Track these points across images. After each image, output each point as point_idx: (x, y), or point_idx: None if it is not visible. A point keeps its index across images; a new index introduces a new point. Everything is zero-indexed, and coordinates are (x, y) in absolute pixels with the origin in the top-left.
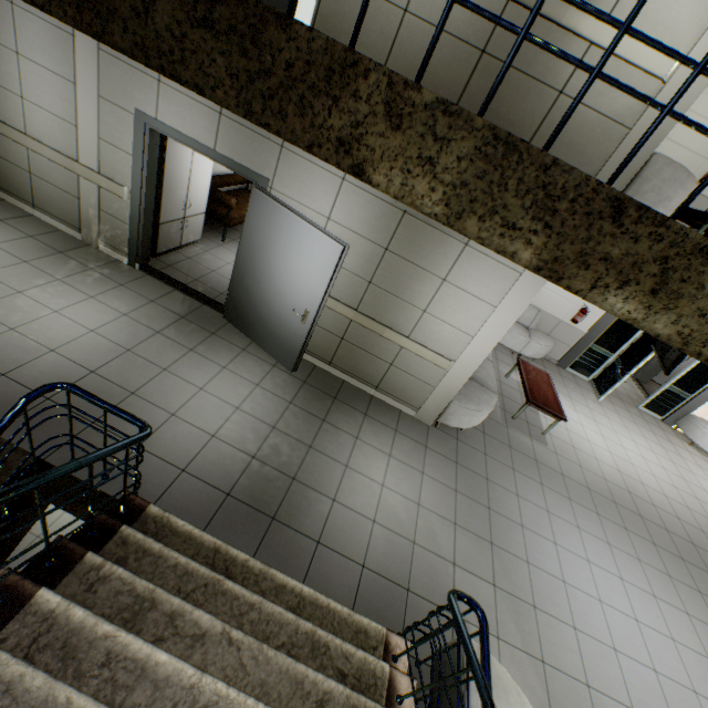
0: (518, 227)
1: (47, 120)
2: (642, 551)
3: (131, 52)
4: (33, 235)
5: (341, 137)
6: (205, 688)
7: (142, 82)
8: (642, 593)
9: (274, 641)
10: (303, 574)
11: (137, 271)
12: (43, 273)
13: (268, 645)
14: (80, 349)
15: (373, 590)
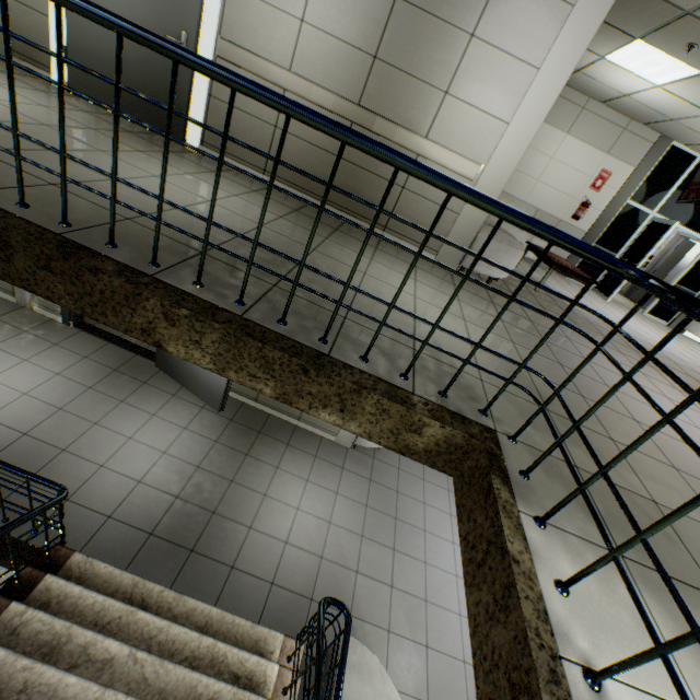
0: (258, 376)
1: None
2: None
3: (2, 277)
4: None
5: (143, 328)
6: (107, 699)
7: None
8: None
9: (179, 656)
10: (216, 597)
11: (72, 328)
12: None
13: (169, 660)
14: (13, 413)
15: (279, 603)
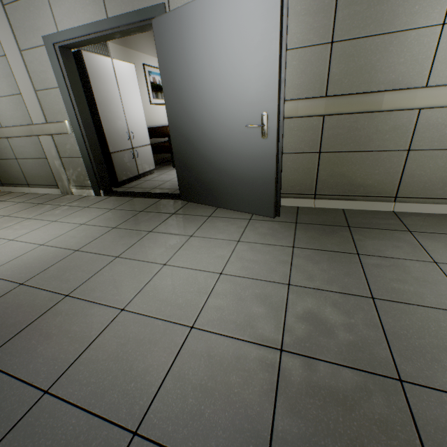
0: None
1: (6, 105)
2: None
3: None
4: (23, 201)
5: None
6: None
7: (36, 6)
8: None
9: None
10: None
11: (102, 197)
12: (17, 218)
13: None
14: (18, 264)
15: None
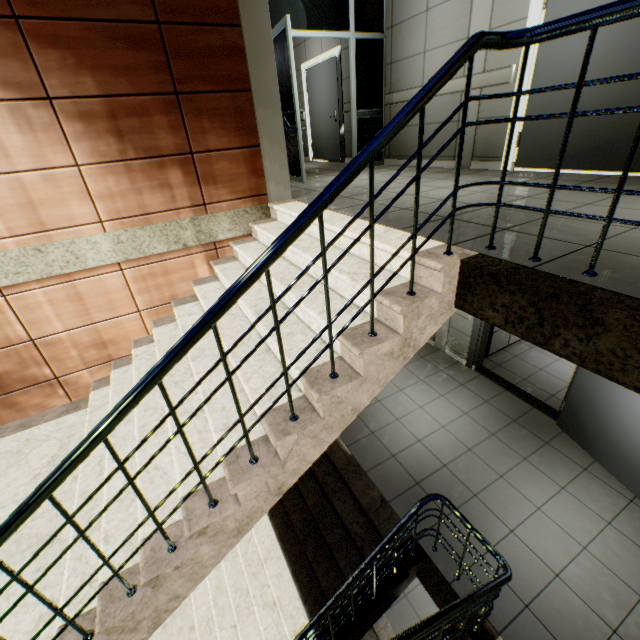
0: None
1: None
2: None
3: (566, 356)
4: None
5: None
6: None
7: None
8: None
9: None
10: None
11: (472, 371)
12: (412, 375)
13: None
14: (435, 441)
15: None
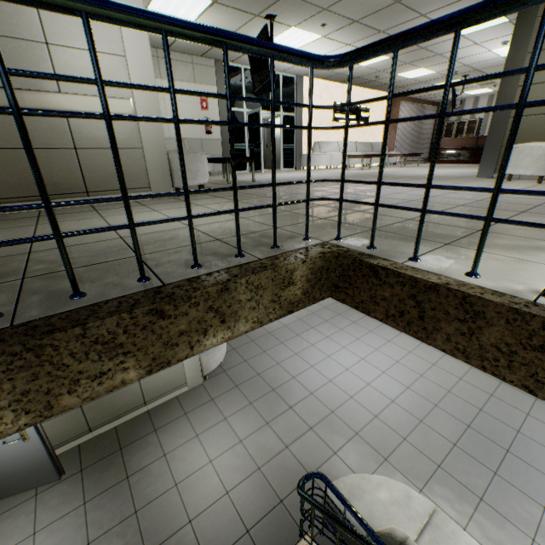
0: (106, 370)
1: None
2: (339, 323)
3: None
4: None
5: None
6: None
7: None
8: (354, 343)
9: None
10: None
11: None
12: None
13: None
14: None
15: (266, 535)
